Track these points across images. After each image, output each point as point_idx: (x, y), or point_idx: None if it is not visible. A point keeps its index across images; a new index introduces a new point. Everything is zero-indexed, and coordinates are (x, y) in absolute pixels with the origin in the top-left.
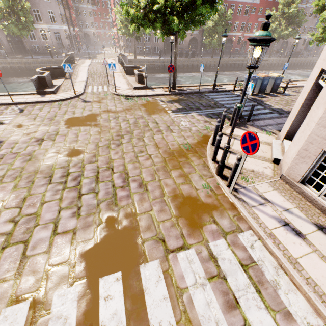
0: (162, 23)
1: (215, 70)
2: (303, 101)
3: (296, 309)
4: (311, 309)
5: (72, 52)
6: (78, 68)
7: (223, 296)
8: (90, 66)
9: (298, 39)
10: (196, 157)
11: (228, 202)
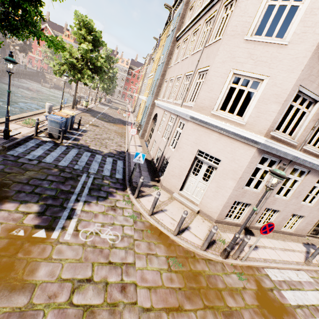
0: None
1: None
2: (189, 166)
3: (295, 277)
4: (290, 271)
5: None
6: None
7: (317, 312)
8: None
9: (67, 77)
10: (195, 262)
11: (247, 268)
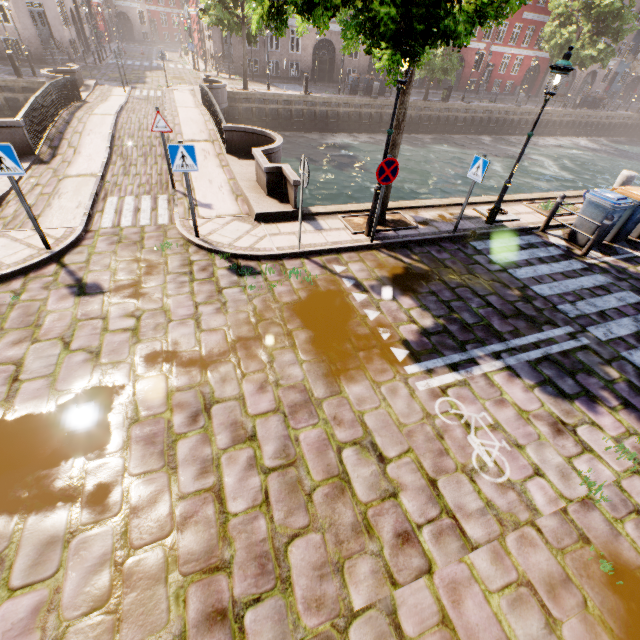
0: (393, 4)
1: (429, 129)
2: None
3: None
4: None
5: (73, 65)
6: (84, 120)
7: None
8: (122, 113)
9: None
10: None
11: None
